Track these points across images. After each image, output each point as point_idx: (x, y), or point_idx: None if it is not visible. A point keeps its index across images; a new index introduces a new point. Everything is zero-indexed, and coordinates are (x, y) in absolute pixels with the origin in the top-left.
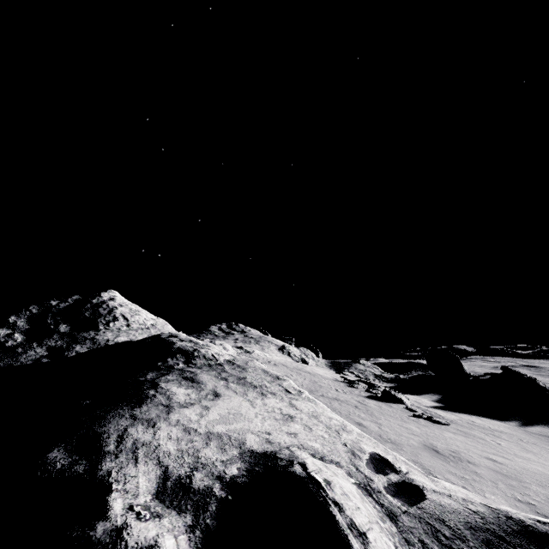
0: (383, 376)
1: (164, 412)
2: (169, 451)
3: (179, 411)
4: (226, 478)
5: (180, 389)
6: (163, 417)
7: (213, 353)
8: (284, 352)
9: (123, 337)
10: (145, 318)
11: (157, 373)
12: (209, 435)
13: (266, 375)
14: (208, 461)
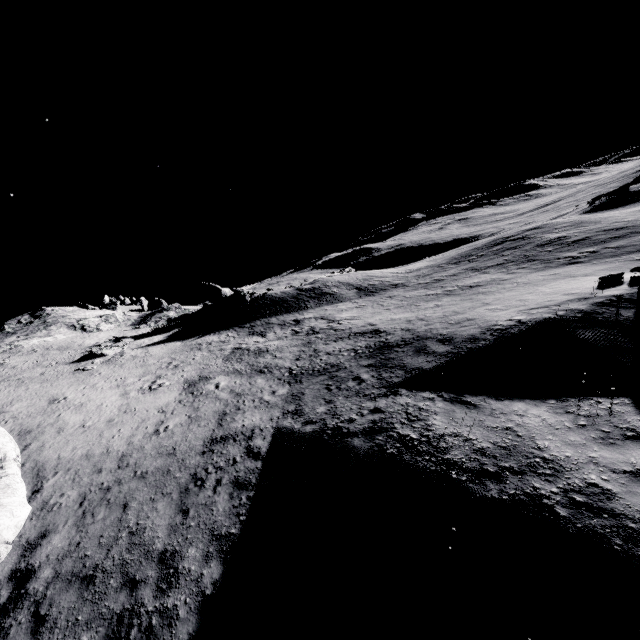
0: (175, 317)
1: None
2: None
3: None
4: None
5: None
6: None
7: None
8: (77, 327)
9: None
10: None
11: None
12: None
13: None
14: None
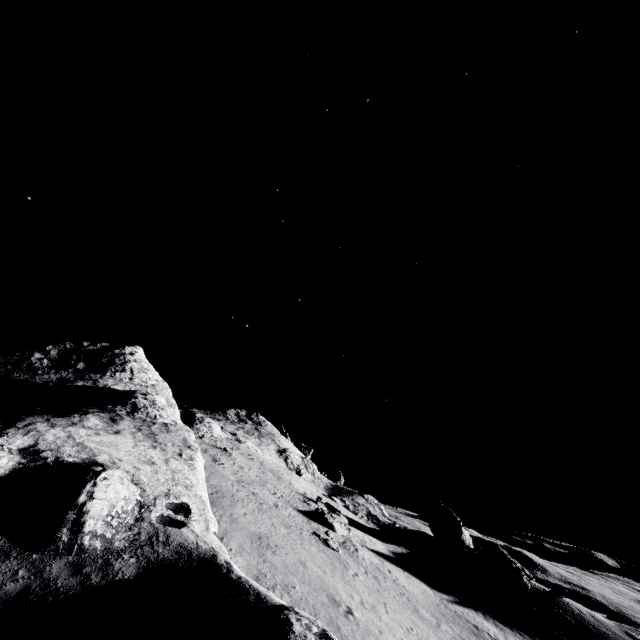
0: (376, 517)
1: (68, 424)
2: (47, 439)
3: (78, 428)
4: (61, 459)
5: (97, 420)
6: (64, 426)
7: (157, 414)
8: (282, 455)
9: (120, 387)
10: (150, 377)
11: (100, 410)
12: (80, 444)
13: (181, 441)
14: (63, 451)
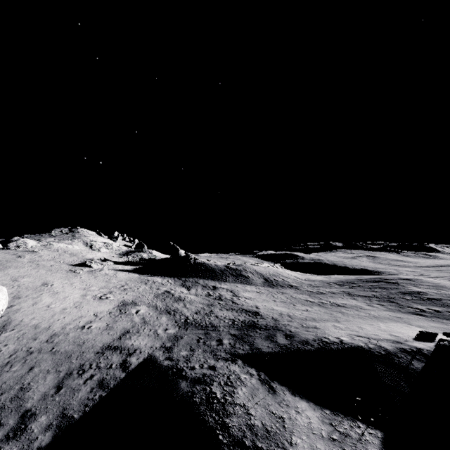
0: (145, 258)
1: None
2: None
3: None
4: None
5: None
6: None
7: None
8: (88, 245)
9: None
10: None
11: None
12: None
13: None
14: None
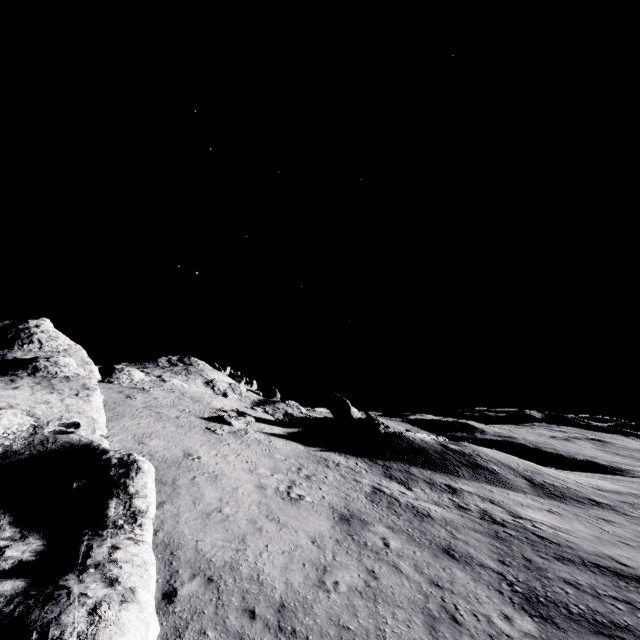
0: (292, 414)
1: None
2: None
3: None
4: None
5: None
6: None
7: (58, 371)
8: (209, 385)
9: (30, 356)
10: (60, 344)
11: (1, 376)
12: None
13: (80, 386)
14: None
